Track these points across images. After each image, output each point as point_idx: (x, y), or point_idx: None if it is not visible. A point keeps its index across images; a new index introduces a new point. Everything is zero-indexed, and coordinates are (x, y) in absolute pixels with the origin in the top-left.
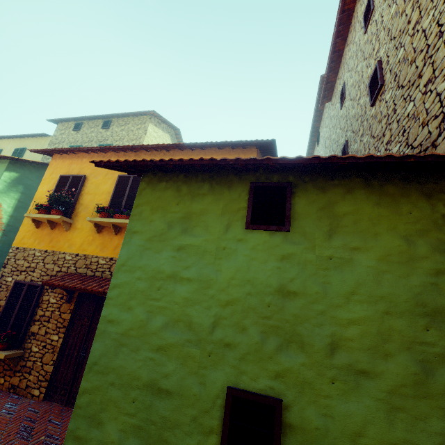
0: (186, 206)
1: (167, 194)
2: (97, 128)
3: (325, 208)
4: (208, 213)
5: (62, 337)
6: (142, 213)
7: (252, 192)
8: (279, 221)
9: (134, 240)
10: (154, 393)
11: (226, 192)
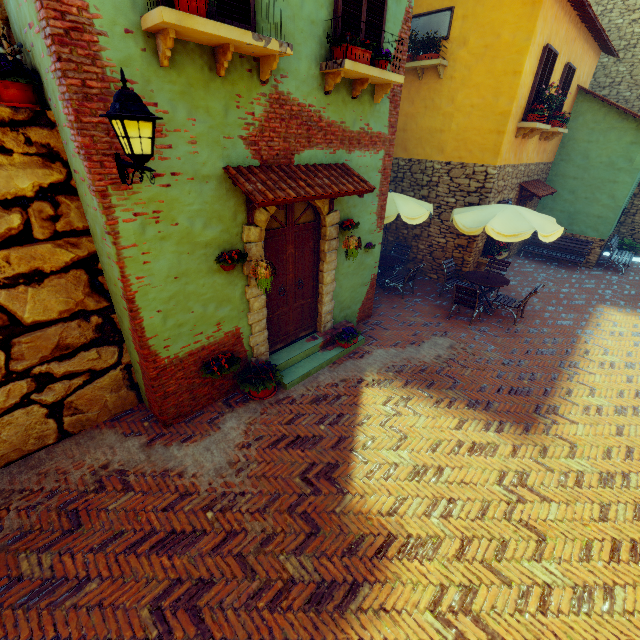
0: None
1: None
2: None
3: None
4: None
5: None
6: None
7: None
8: None
9: None
10: (618, 217)
11: None
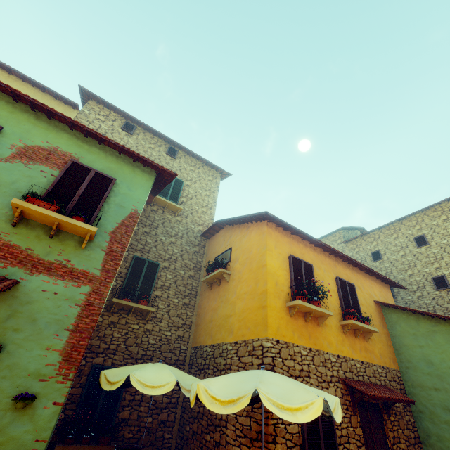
0: None
1: None
2: (159, 149)
3: None
4: None
5: None
6: None
7: None
8: None
9: None
10: None
11: None
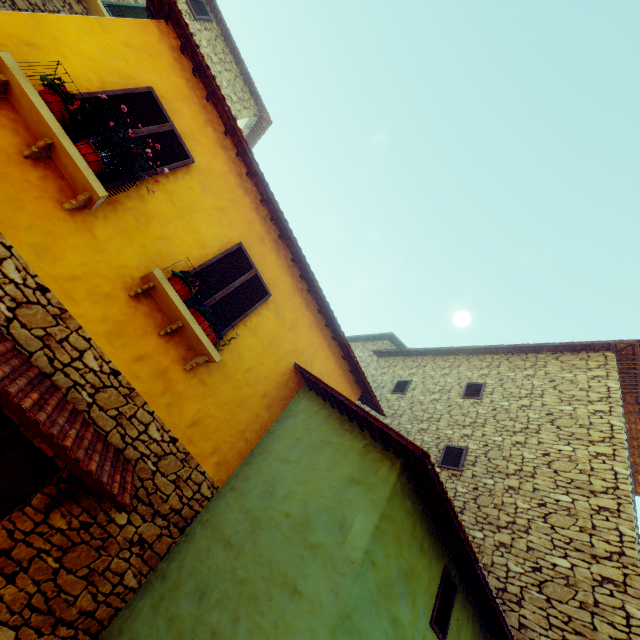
0: (412, 557)
1: (408, 523)
2: None
3: (458, 630)
4: (420, 581)
5: None
6: (386, 533)
7: (444, 579)
8: (442, 627)
9: (369, 576)
10: None
11: (433, 563)
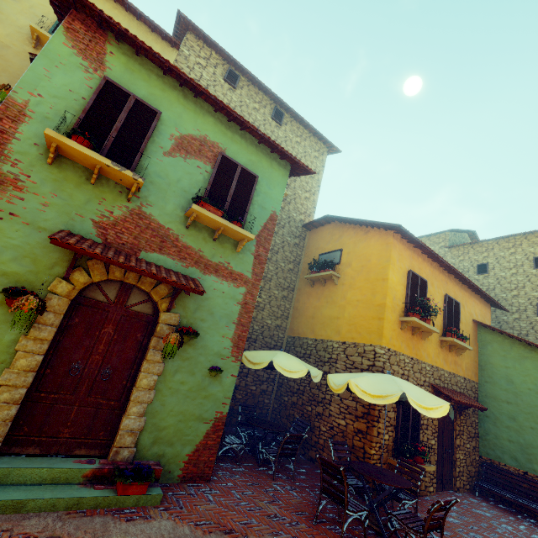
0: None
1: None
2: (264, 111)
3: None
4: None
5: (436, 441)
6: None
7: None
8: None
9: None
10: None
11: None
